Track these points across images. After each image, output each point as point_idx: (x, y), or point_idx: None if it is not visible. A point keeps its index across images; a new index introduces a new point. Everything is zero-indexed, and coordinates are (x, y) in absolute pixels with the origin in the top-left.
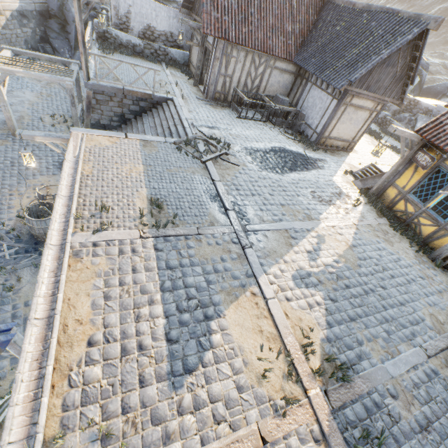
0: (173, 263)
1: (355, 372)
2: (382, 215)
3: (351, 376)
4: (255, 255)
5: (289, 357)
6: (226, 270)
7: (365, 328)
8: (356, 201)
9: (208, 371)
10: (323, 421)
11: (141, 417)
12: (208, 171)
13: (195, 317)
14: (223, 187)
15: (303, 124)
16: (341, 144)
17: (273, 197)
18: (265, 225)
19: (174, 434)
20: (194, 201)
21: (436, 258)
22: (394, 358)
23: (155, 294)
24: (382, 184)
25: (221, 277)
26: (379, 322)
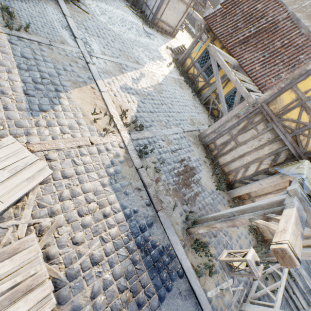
0: (28, 56)
1: (147, 130)
2: (182, 75)
3: (144, 131)
4: (96, 69)
5: (111, 116)
6: (73, 71)
7: (157, 117)
8: (169, 63)
9: (58, 113)
10: (125, 141)
11: (7, 123)
12: (60, 6)
13: (48, 88)
14: (73, 23)
15: (144, 5)
16: (168, 29)
17: (114, 43)
18: (106, 56)
19: (33, 133)
20: (46, 23)
21: (201, 99)
22: (168, 129)
23: (12, 68)
24: (185, 56)
25: (69, 74)
26: (165, 116)
